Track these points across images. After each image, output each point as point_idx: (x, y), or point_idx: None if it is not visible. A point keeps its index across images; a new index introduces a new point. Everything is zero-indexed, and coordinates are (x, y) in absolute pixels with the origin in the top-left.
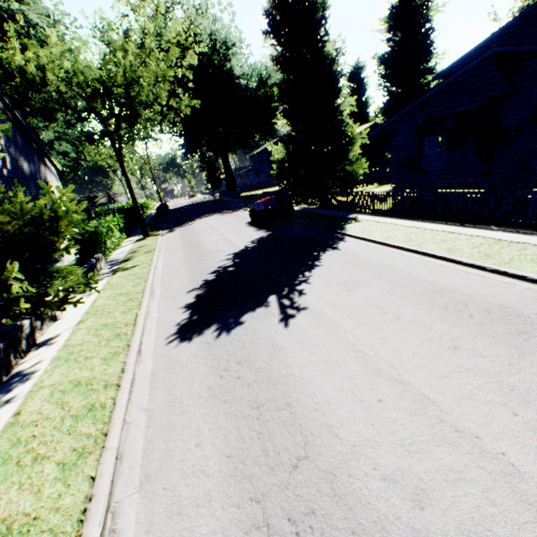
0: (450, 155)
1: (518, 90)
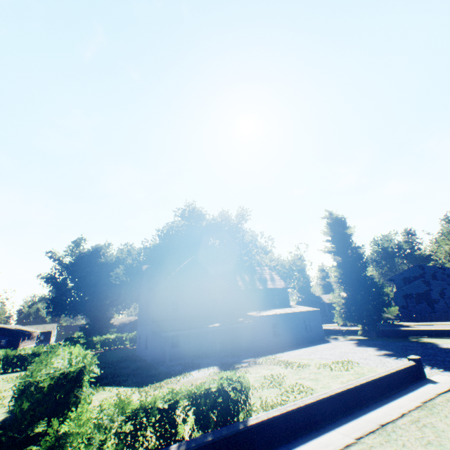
0: (418, 305)
1: (431, 289)
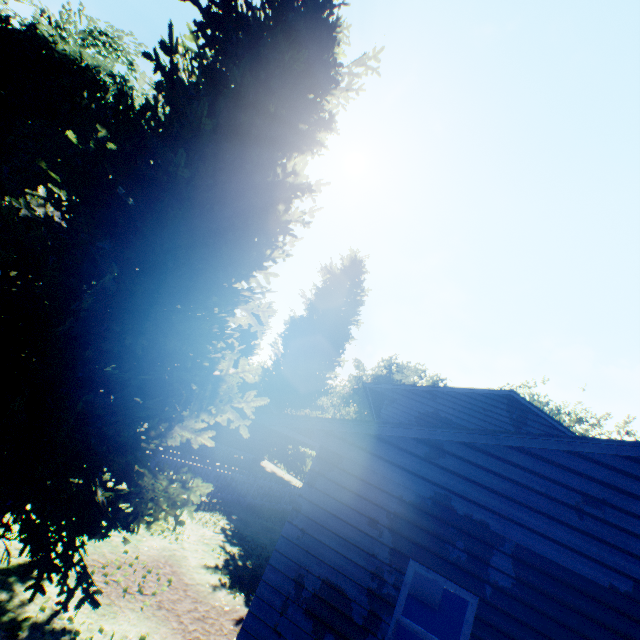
0: None
1: None
